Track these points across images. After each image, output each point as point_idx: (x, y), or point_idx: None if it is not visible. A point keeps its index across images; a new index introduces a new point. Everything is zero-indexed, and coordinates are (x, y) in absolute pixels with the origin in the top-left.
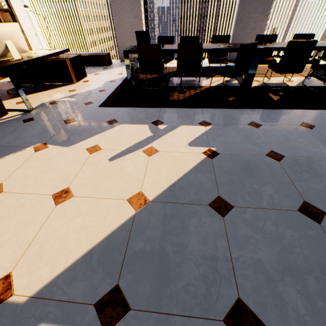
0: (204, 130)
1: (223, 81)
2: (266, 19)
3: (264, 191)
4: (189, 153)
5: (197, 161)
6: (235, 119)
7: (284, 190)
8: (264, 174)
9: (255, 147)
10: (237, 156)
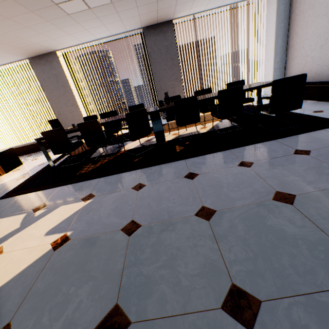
0: (80, 206)
1: (140, 142)
2: (180, 83)
3: (76, 297)
4: (36, 246)
5: (34, 259)
6: (123, 185)
7: (104, 287)
8: (98, 263)
9: (118, 219)
10: (87, 239)
